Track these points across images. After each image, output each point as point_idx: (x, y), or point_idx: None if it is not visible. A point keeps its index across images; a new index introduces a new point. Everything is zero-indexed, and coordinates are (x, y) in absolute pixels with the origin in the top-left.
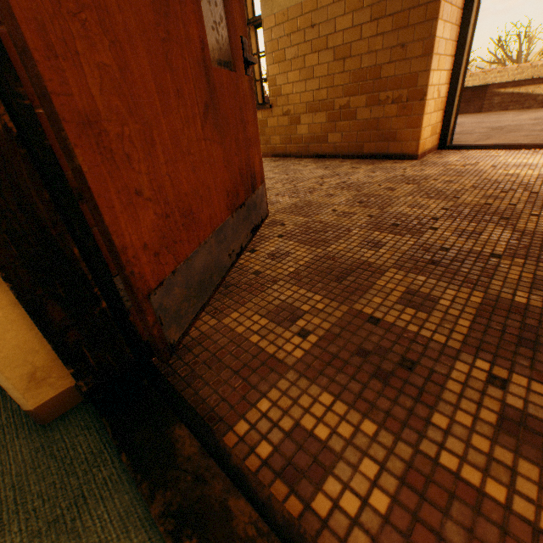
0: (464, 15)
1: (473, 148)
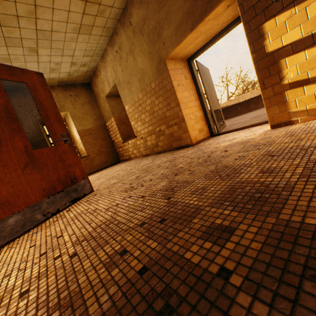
0: (195, 85)
1: (225, 133)
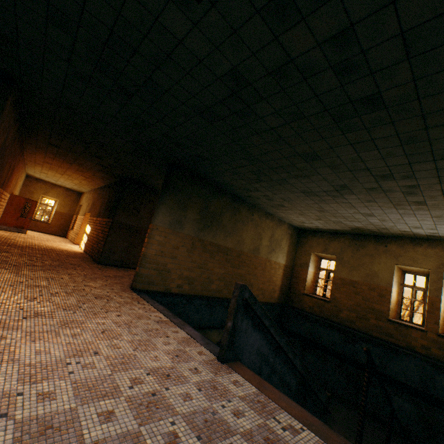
0: None
1: None
